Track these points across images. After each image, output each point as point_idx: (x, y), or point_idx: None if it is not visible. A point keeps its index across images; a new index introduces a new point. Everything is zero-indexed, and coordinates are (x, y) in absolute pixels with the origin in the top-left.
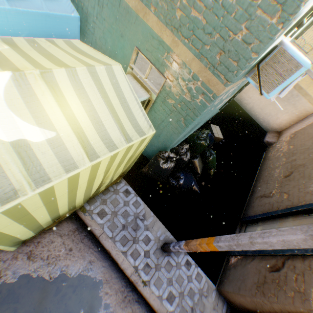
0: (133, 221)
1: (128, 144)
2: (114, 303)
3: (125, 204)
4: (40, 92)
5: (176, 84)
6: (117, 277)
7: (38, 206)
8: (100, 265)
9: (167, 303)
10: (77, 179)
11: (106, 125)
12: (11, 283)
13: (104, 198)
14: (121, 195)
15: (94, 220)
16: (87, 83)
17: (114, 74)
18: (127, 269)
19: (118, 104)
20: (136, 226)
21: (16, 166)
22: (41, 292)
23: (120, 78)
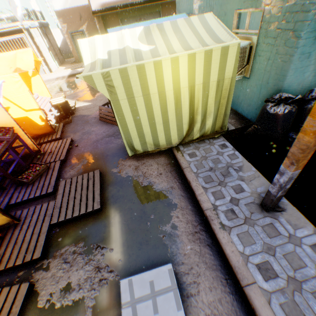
0: (223, 168)
1: (205, 48)
2: (181, 230)
3: (218, 154)
4: (153, 32)
5: (275, 2)
6: (192, 211)
7: (138, 90)
8: (179, 193)
9: (256, 273)
10: (161, 74)
11: (189, 42)
12: (122, 177)
13: (198, 146)
14: (216, 147)
15: (184, 157)
16: (182, 26)
17: (205, 19)
18: (203, 203)
19: (203, 33)
20: (226, 173)
21: (131, 54)
22: (133, 189)
23: (209, 20)
